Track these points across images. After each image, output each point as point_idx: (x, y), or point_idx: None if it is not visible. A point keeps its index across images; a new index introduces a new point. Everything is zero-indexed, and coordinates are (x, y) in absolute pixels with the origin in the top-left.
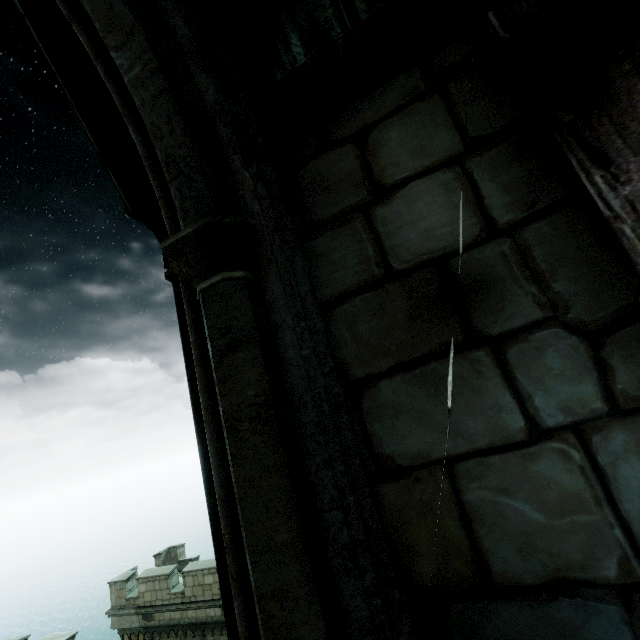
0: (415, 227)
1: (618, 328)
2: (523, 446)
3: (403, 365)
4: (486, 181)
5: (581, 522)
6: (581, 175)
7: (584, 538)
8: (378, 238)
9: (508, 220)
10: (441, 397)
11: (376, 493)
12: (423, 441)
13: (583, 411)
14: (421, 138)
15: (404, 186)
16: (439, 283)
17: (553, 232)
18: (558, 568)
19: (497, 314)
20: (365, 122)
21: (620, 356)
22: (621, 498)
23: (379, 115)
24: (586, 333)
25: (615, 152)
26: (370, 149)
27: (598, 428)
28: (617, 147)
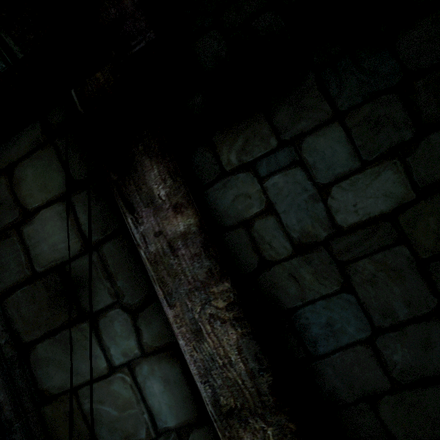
0: (47, 242)
1: (144, 308)
2: (107, 377)
3: (49, 333)
4: (81, 213)
5: (132, 413)
6: (124, 216)
7: (133, 421)
8: (27, 248)
9: (95, 240)
10: (69, 352)
11: (42, 412)
12: (62, 379)
13: (131, 354)
14: (45, 177)
15: (38, 212)
16: (61, 281)
17: (115, 250)
18: (126, 436)
19: (92, 300)
20: (10, 160)
21: (144, 324)
22: (147, 398)
23: (18, 156)
24: (131, 311)
25: (136, 204)
26: (15, 182)
27: (138, 363)
28: (137, 200)
